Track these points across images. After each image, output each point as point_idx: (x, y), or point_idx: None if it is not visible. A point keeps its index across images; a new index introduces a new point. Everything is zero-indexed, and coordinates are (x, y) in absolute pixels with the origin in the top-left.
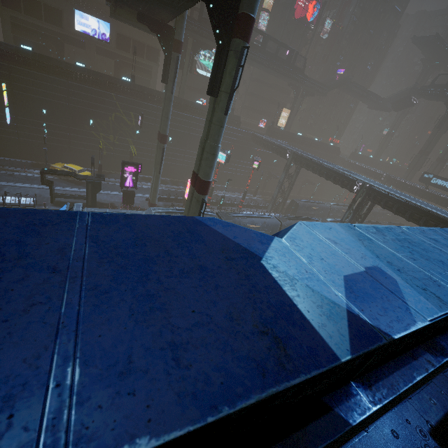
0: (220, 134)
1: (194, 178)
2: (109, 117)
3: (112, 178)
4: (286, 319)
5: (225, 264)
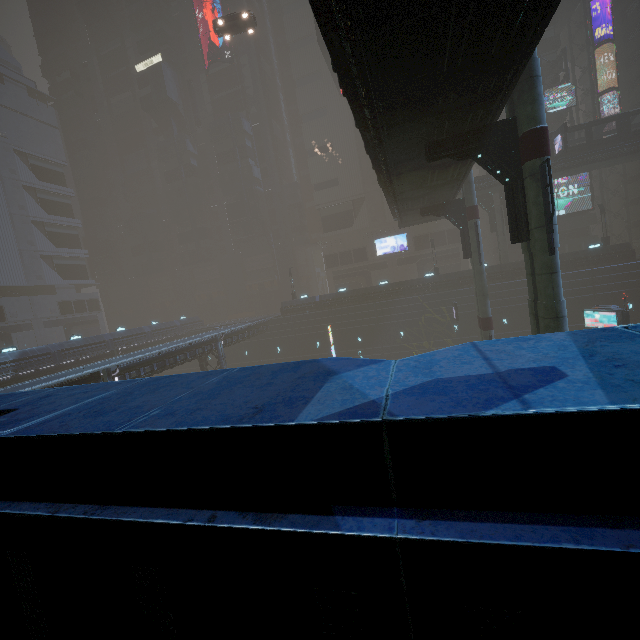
0: (555, 283)
1: None
2: (418, 322)
3: None
4: (287, 403)
5: (290, 380)
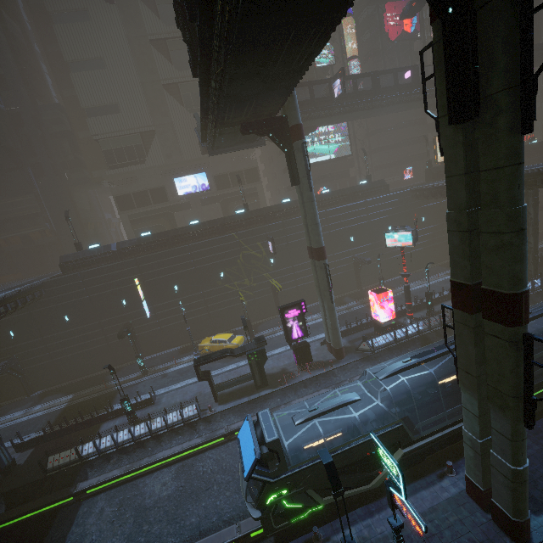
0: (520, 179)
1: (465, 297)
2: (237, 260)
3: (264, 329)
4: None
5: None
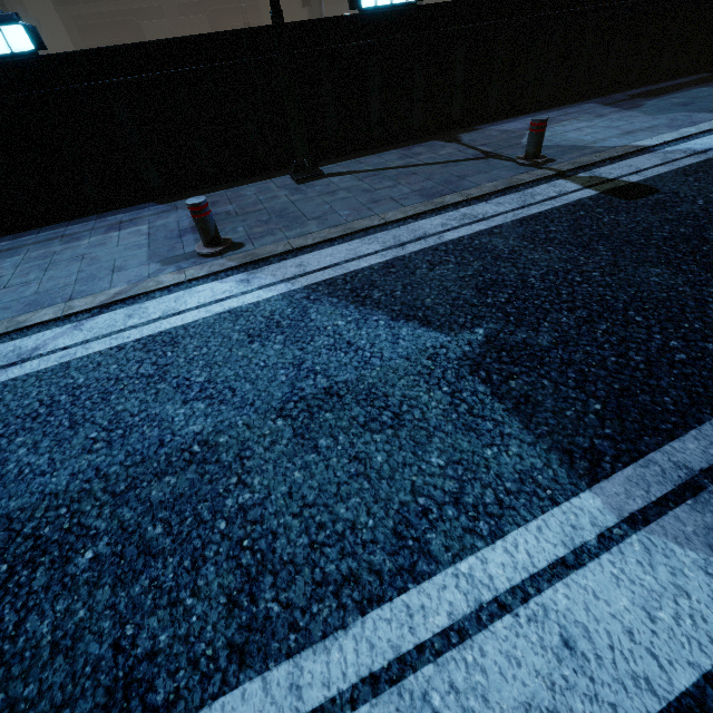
0: None
1: None
2: None
3: None
4: None
5: None
